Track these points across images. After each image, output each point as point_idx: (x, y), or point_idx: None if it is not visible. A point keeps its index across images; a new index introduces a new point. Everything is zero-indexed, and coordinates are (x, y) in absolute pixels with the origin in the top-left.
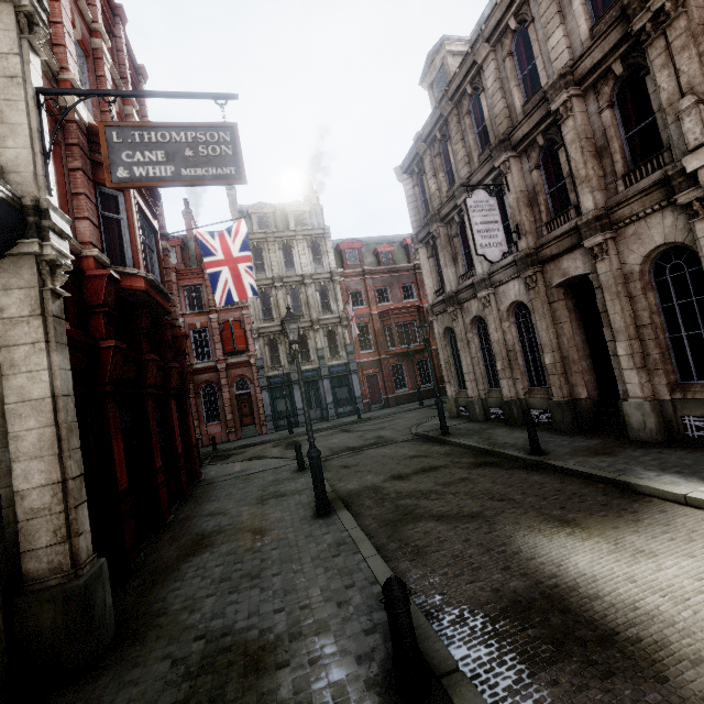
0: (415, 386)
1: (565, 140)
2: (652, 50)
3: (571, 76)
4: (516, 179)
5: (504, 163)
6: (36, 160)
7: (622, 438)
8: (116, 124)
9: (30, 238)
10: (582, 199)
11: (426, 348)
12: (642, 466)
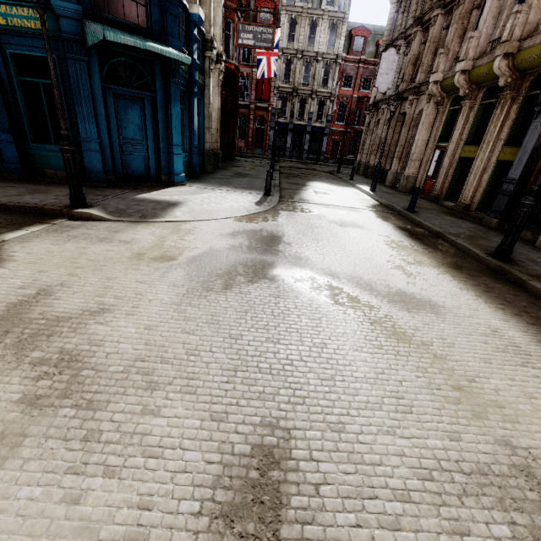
0: None
1: (428, 38)
2: (454, 13)
3: (443, 1)
4: (414, 46)
5: (414, 33)
6: (220, 34)
7: (383, 185)
8: (241, 23)
9: (219, 64)
10: (418, 75)
11: None
12: (367, 185)
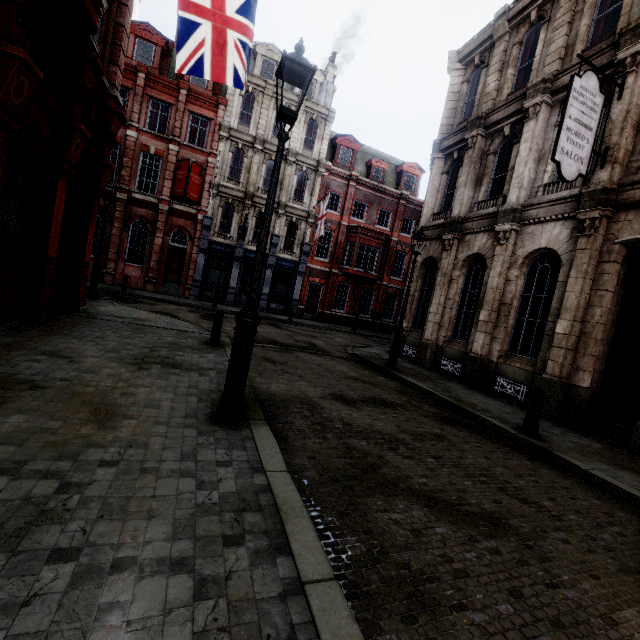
0: (352, 312)
1: None
2: None
3: None
4: (639, 85)
5: (634, 56)
6: None
7: (630, 451)
8: None
9: None
10: None
11: (377, 280)
12: None
